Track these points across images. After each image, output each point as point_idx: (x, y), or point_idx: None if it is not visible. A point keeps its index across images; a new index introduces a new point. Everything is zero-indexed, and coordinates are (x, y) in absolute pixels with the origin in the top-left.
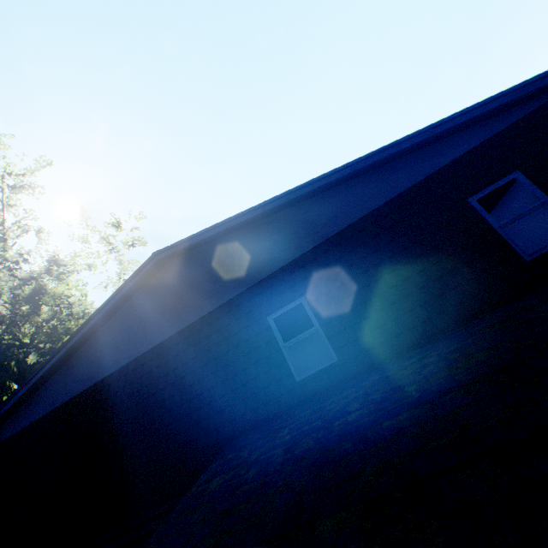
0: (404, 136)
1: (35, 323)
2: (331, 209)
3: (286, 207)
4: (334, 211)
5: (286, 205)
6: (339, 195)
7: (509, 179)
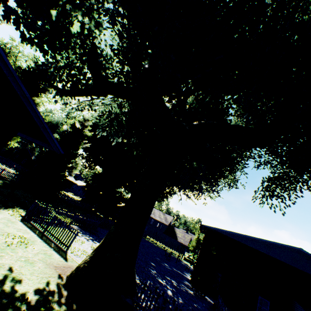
0: None
1: None
2: None
3: None
4: None
5: None
6: None
7: None
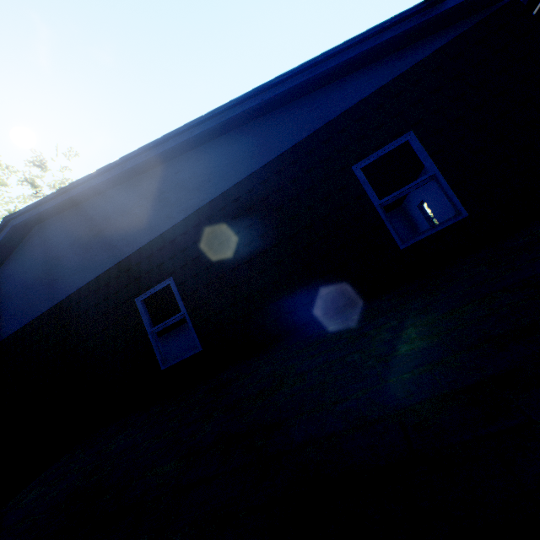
0: (280, 75)
1: None
2: (206, 170)
3: (156, 165)
4: (208, 174)
5: (154, 162)
6: (215, 152)
7: (400, 142)
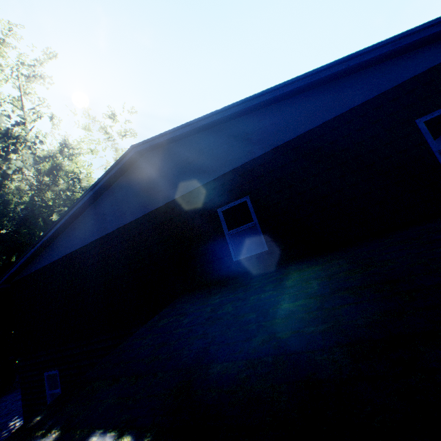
0: (368, 46)
1: (55, 191)
2: (284, 119)
3: (244, 114)
4: (286, 122)
5: (244, 111)
6: (294, 106)
7: None
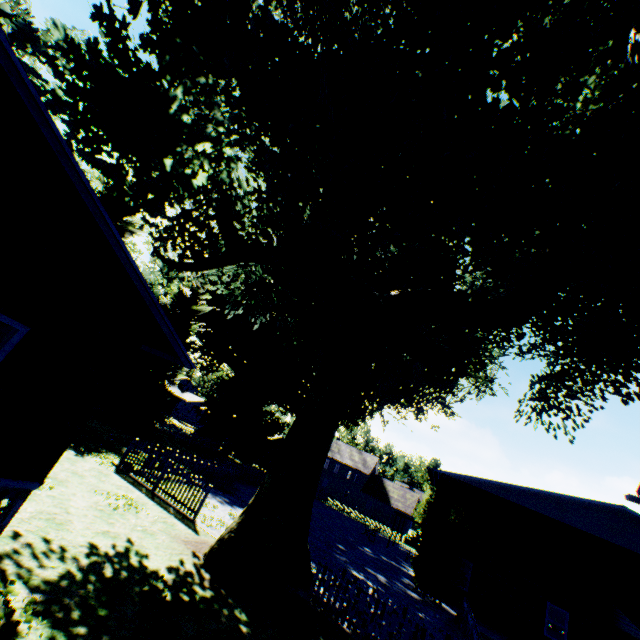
0: None
1: None
2: None
3: None
4: None
5: None
6: None
7: None
